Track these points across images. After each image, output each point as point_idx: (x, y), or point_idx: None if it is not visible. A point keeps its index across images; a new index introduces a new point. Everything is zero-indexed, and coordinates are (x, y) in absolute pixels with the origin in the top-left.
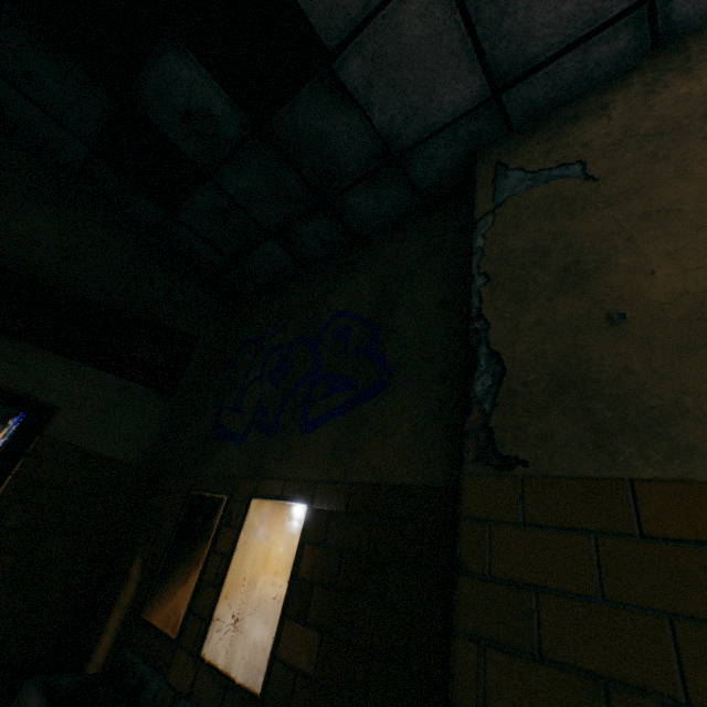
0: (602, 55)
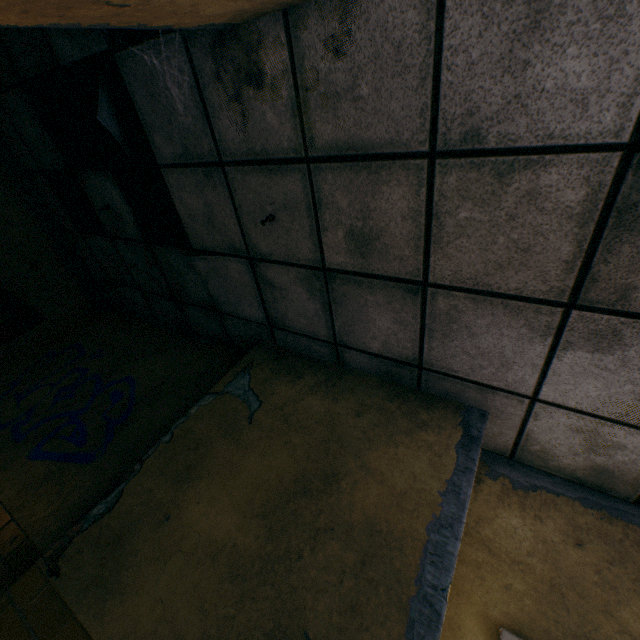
0: (318, 349)
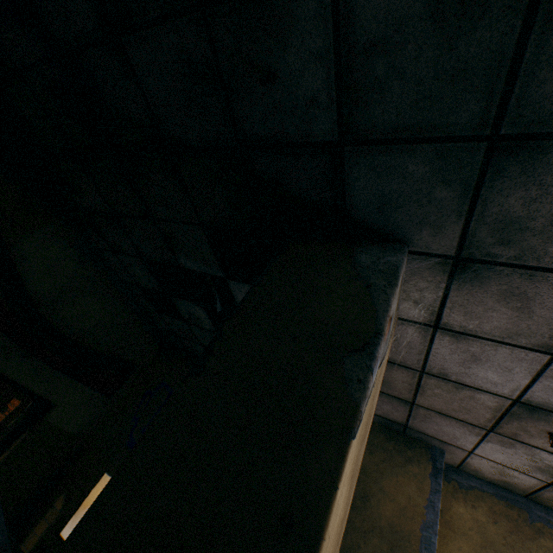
0: None
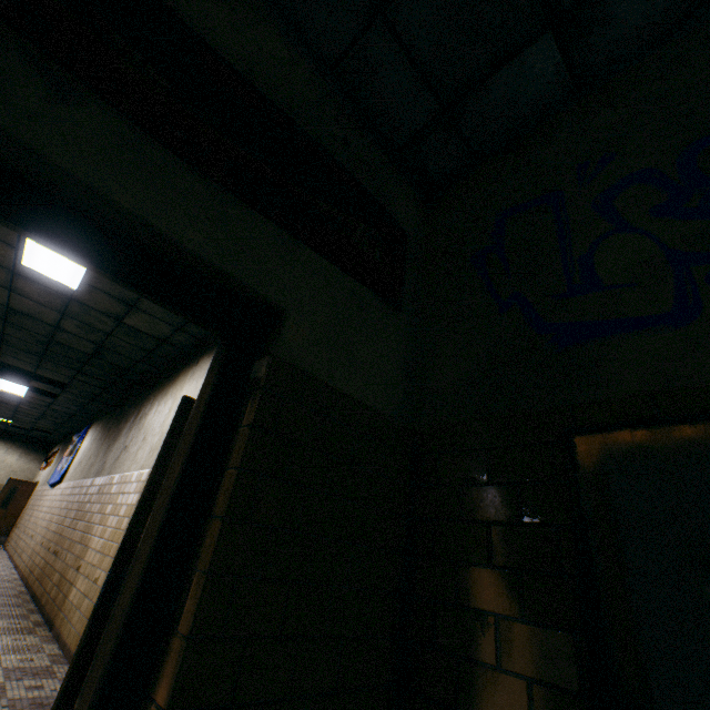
0: None
